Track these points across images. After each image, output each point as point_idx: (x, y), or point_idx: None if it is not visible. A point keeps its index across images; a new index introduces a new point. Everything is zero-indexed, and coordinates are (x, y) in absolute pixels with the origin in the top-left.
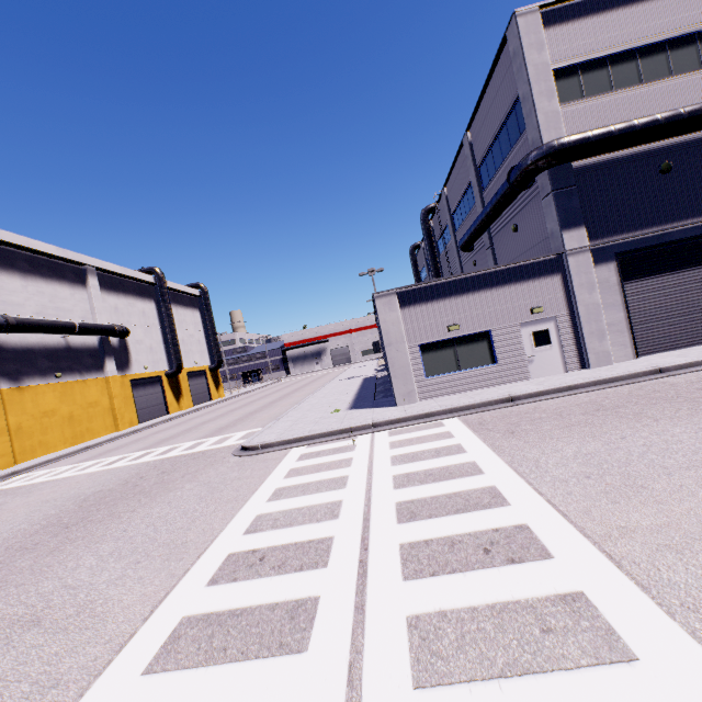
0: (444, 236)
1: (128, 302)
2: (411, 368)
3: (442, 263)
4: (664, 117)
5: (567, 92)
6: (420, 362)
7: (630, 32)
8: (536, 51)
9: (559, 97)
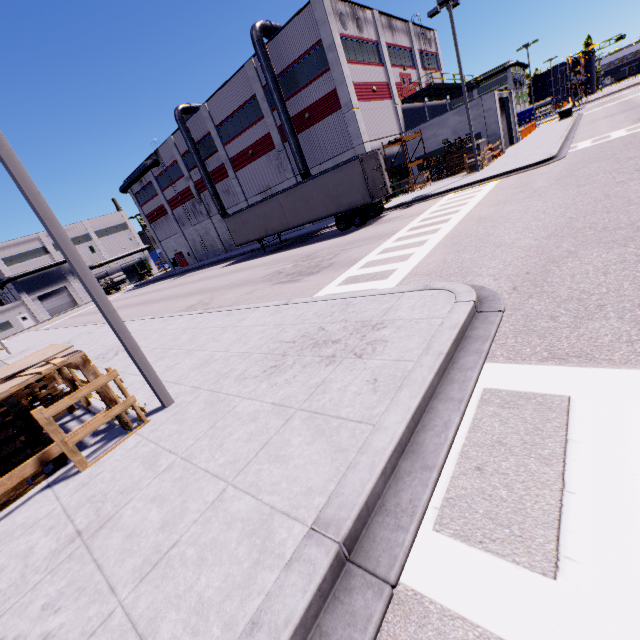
0: None
1: None
2: None
3: None
4: (34, 270)
5: (9, 263)
6: None
7: (21, 249)
8: None
9: (7, 264)
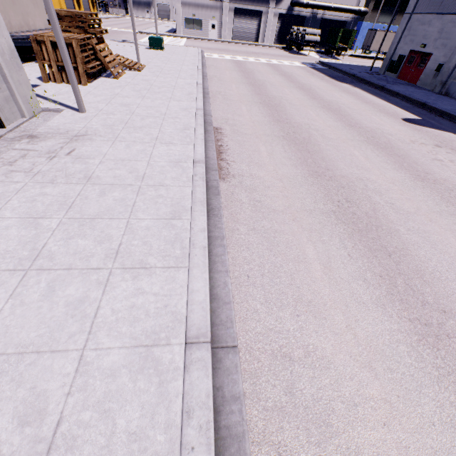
0: None
1: None
2: (182, 24)
3: None
4: None
5: None
6: (184, 23)
7: None
8: None
9: None
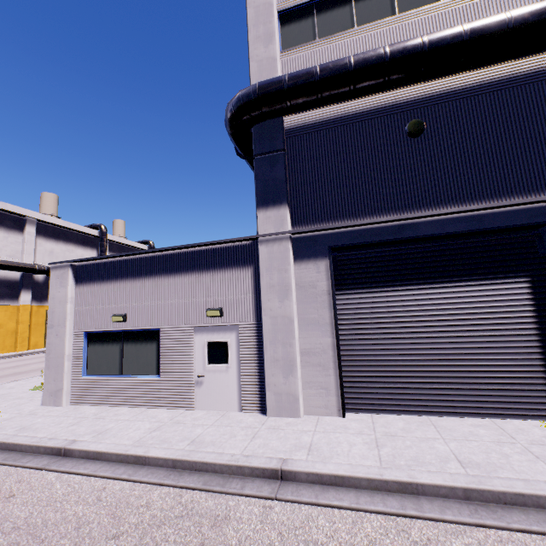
0: None
1: (67, 248)
2: (67, 359)
3: None
4: (391, 48)
5: (297, 37)
6: (81, 354)
7: None
8: None
9: (288, 43)
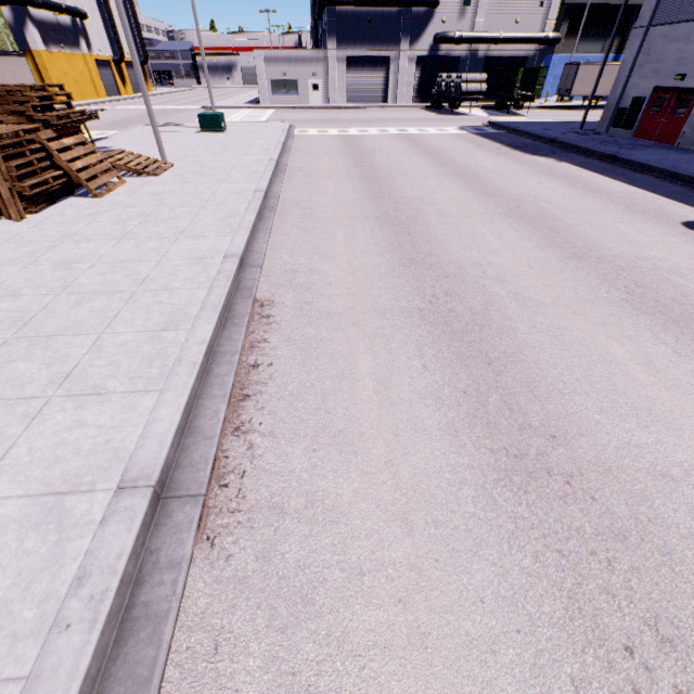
0: None
1: None
2: (267, 89)
3: None
4: None
5: None
6: (271, 88)
7: None
8: None
9: None
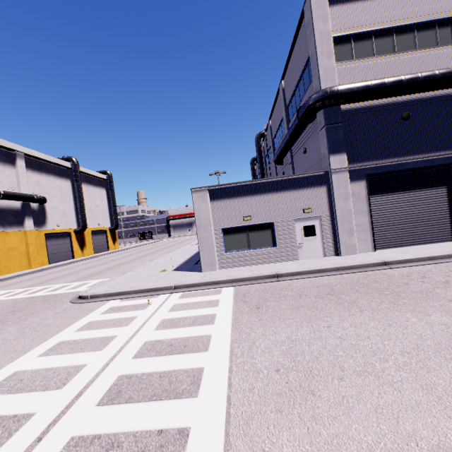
0: (269, 153)
1: (49, 179)
2: (215, 245)
3: (267, 171)
4: (406, 78)
5: (342, 54)
6: (222, 241)
7: (390, 15)
8: (322, 21)
9: (336, 57)
